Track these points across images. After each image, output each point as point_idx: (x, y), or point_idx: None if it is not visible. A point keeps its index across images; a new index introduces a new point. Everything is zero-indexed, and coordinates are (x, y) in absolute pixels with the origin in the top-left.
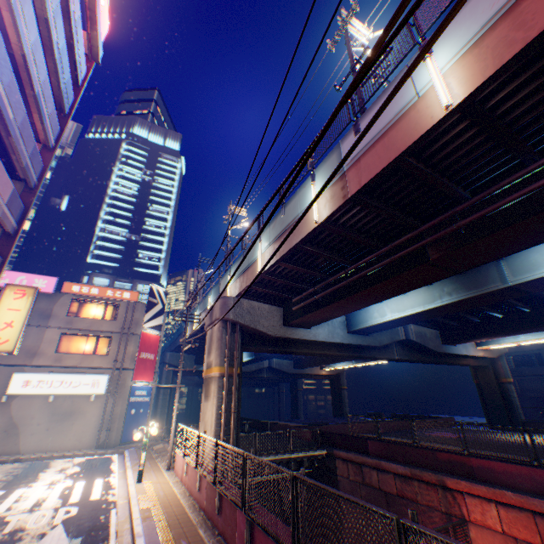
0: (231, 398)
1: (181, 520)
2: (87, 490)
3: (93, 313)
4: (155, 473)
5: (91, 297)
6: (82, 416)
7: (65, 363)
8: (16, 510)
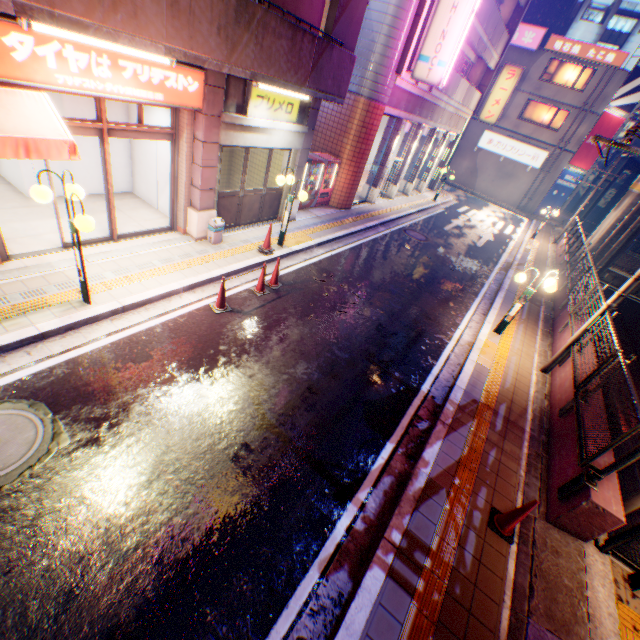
0: (635, 219)
1: (540, 261)
2: (502, 228)
3: (562, 80)
4: (542, 241)
5: (567, 58)
6: (514, 182)
7: (519, 132)
8: (473, 219)
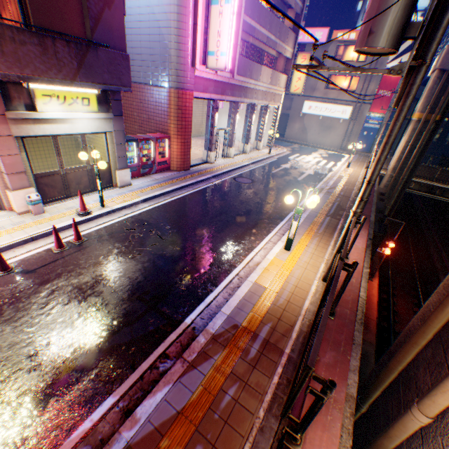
0: (419, 139)
1: (350, 183)
2: (325, 164)
3: (349, 57)
4: (357, 168)
5: (348, 43)
6: (333, 131)
7: (328, 97)
8: (301, 161)
